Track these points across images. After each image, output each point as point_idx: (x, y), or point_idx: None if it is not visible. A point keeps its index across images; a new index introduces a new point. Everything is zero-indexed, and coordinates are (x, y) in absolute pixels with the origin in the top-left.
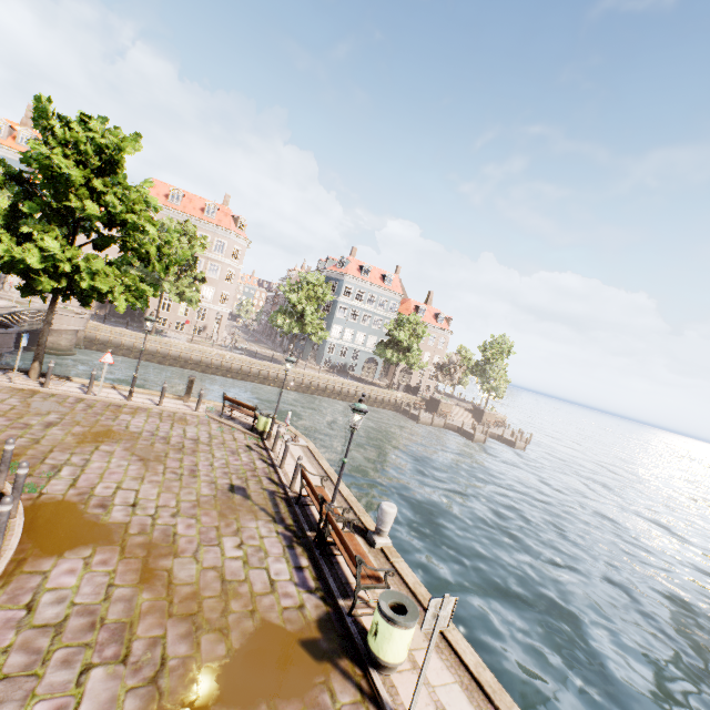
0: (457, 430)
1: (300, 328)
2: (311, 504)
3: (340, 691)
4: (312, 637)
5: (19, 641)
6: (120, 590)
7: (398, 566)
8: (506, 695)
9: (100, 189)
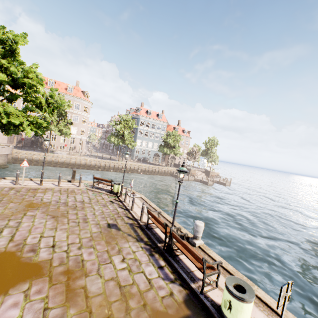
0: (200, 181)
1: (122, 142)
2: (153, 227)
3: None
4: (185, 315)
5: None
6: (53, 312)
7: (212, 255)
8: None
9: (5, 64)
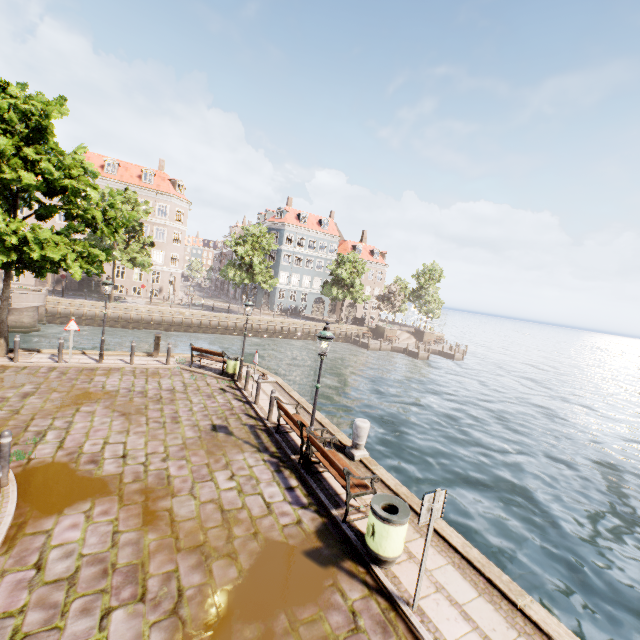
0: (403, 352)
1: (250, 279)
2: (289, 431)
3: (348, 590)
4: (314, 547)
5: (34, 600)
6: (125, 536)
7: (378, 473)
8: (493, 566)
9: (32, 157)
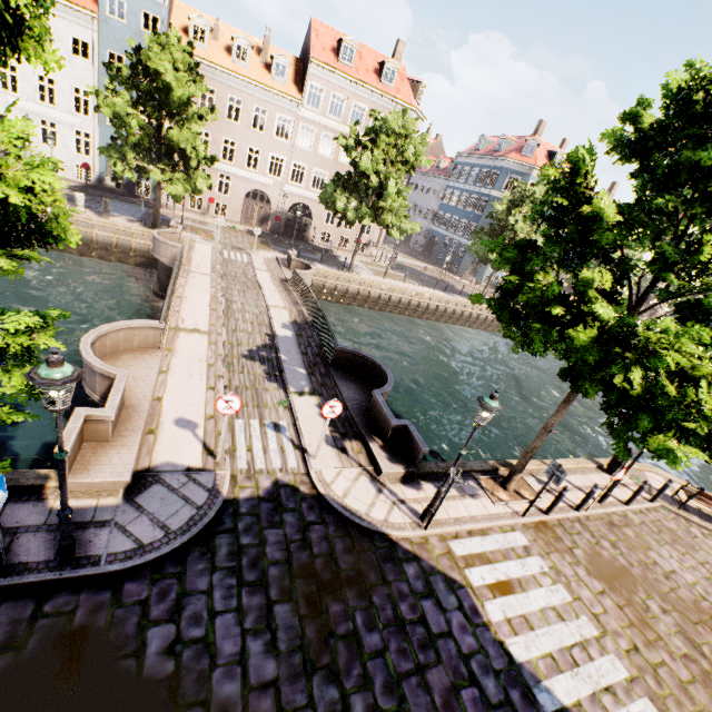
0: None
1: None
2: None
3: None
4: None
5: None
6: None
7: None
8: None
9: None
